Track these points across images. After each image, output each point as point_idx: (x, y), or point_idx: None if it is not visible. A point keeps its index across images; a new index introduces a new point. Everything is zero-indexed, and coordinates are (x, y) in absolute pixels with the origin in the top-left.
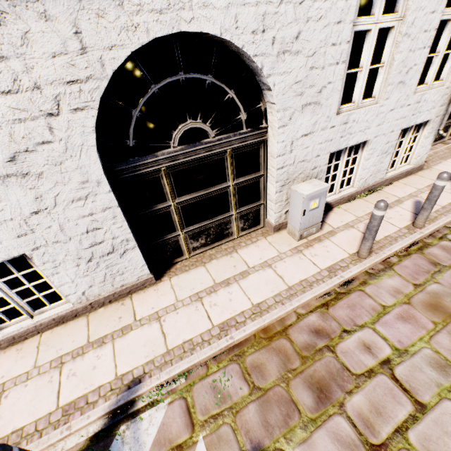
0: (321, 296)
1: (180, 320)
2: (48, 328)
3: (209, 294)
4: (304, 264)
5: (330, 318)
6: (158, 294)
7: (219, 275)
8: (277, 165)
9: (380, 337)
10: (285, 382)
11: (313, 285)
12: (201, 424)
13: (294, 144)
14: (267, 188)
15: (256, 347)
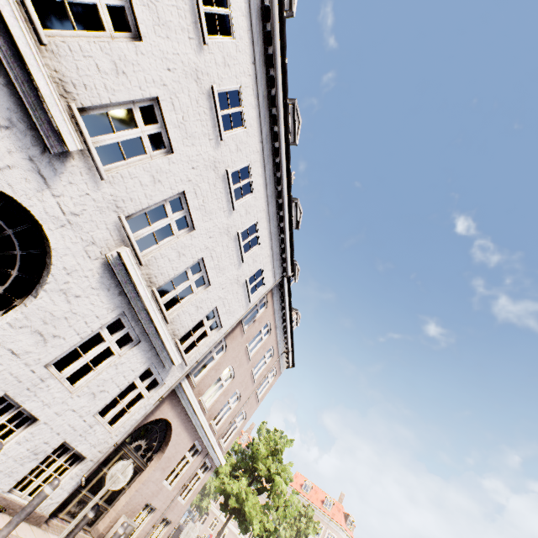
0: None
1: None
2: None
3: None
4: None
5: None
6: None
7: None
8: None
9: None
10: None
11: None
12: None
13: None
14: None
15: None
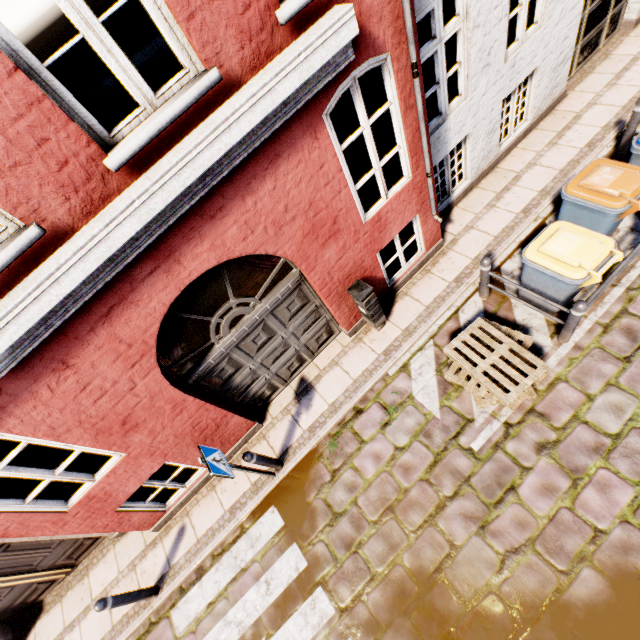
0: None
1: (612, 97)
2: (518, 143)
3: (618, 80)
4: None
5: None
6: (575, 99)
7: (613, 70)
8: None
9: None
10: None
11: None
12: None
13: None
14: None
15: None
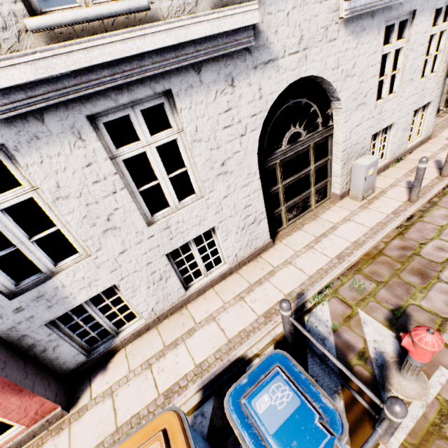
0: (396, 229)
1: (305, 260)
2: (216, 283)
3: (316, 243)
4: (374, 214)
5: (408, 240)
6: (279, 251)
7: (315, 232)
8: (342, 149)
9: (446, 242)
10: (396, 276)
11: (387, 224)
12: (355, 305)
13: (351, 133)
14: (332, 168)
15: (366, 264)
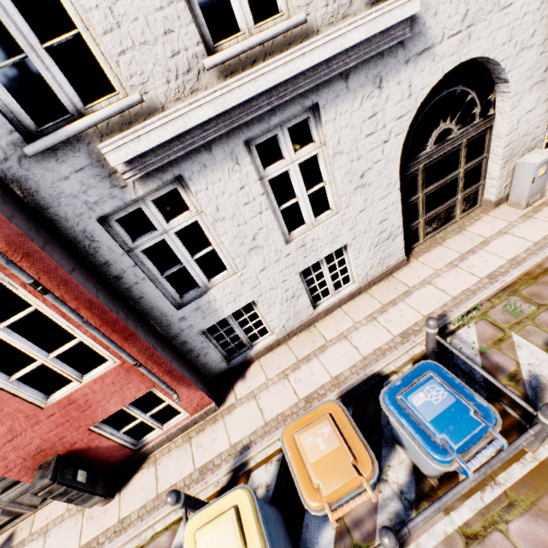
0: None
1: (448, 280)
2: (344, 303)
3: (461, 261)
4: (540, 225)
5: None
6: (415, 270)
7: (460, 248)
8: (504, 145)
9: None
10: None
11: None
12: (508, 328)
13: (519, 122)
14: (487, 168)
15: (525, 285)
